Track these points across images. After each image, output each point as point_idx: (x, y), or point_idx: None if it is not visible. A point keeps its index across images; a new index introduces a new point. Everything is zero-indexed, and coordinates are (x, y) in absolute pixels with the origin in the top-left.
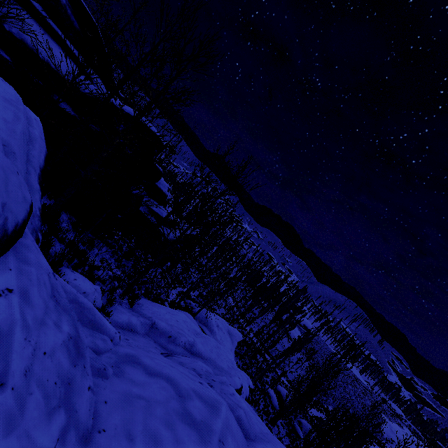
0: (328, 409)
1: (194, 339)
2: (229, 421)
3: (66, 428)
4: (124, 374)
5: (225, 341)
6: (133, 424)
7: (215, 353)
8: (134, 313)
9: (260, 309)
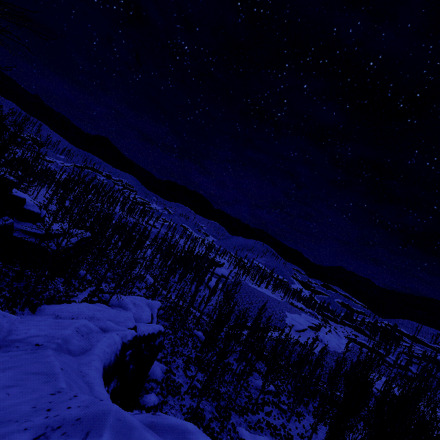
0: (248, 325)
1: (94, 314)
2: (87, 324)
3: (2, 328)
4: (25, 323)
5: (143, 312)
6: (30, 328)
7: (113, 316)
8: (37, 316)
9: (178, 277)
